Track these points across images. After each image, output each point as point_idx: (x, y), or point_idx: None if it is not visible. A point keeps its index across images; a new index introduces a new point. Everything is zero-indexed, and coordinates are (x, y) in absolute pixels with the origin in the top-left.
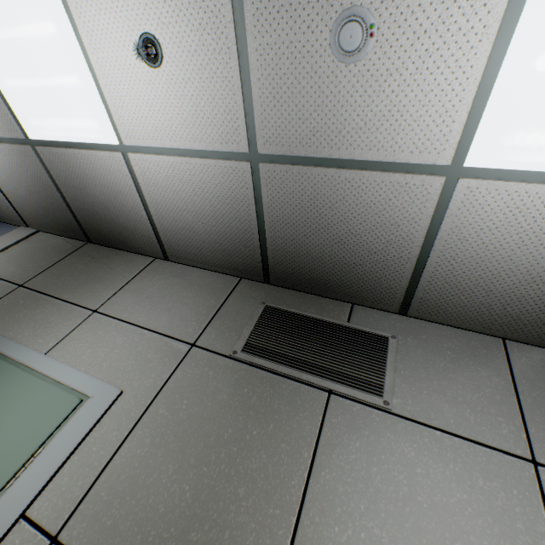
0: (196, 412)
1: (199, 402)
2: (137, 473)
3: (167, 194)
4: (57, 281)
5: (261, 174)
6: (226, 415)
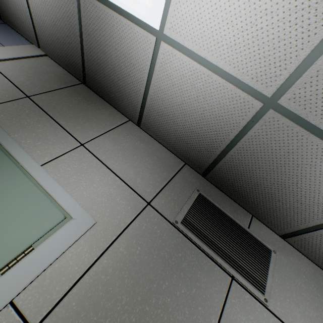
0: (145, 259)
1: (148, 252)
2: (100, 295)
3: (172, 87)
4: (56, 105)
5: (264, 117)
6: (165, 270)
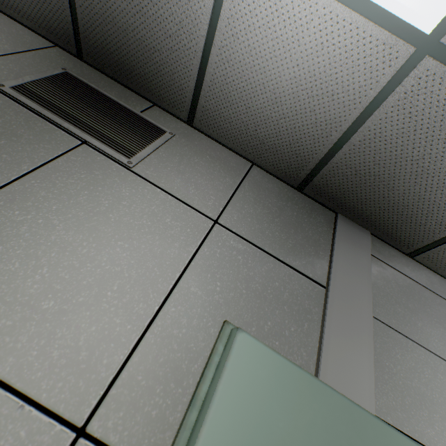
0: None
1: None
2: None
3: None
4: None
5: None
6: None
